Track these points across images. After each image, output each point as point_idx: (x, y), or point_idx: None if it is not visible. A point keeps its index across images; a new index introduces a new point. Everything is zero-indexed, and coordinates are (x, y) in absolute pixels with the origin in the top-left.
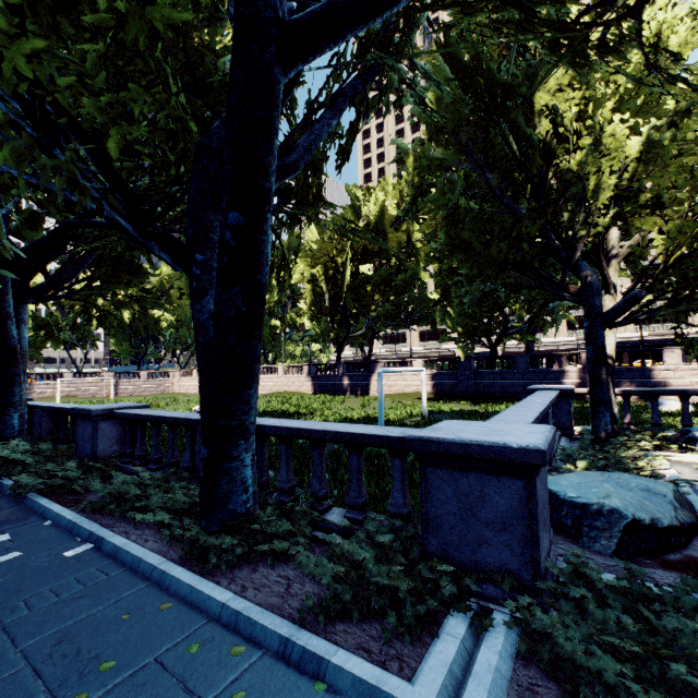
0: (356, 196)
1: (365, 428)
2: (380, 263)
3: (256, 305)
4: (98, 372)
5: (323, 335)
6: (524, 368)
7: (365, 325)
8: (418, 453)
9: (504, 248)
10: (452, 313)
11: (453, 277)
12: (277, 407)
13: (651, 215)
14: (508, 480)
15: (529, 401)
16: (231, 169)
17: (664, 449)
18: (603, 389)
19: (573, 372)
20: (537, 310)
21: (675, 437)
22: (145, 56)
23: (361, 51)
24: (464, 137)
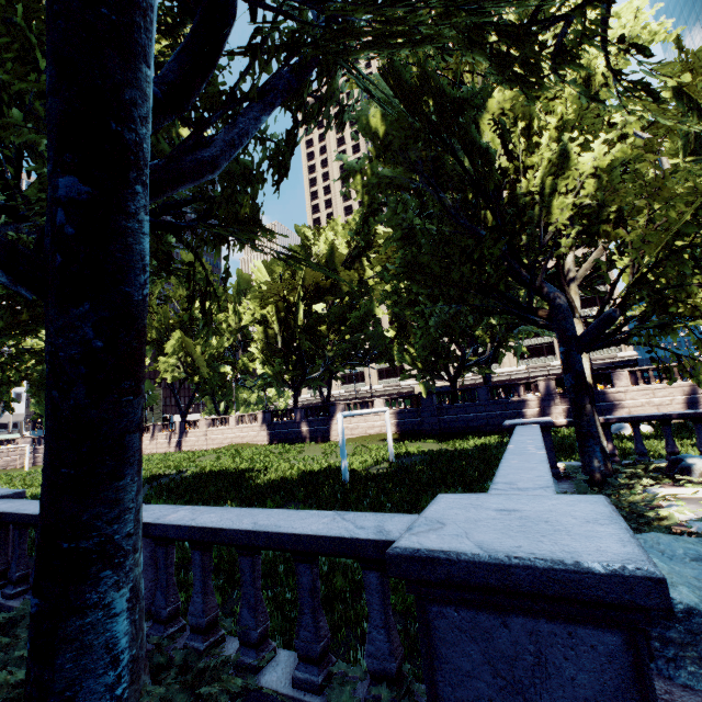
0: (305, 236)
1: (320, 519)
2: (333, 302)
3: (125, 337)
4: (11, 439)
5: (277, 379)
6: (485, 399)
7: (322, 366)
8: (412, 580)
9: (466, 271)
10: (409, 348)
11: (411, 309)
12: (226, 464)
13: (616, 230)
14: (589, 632)
15: (520, 444)
16: (58, 101)
17: (660, 483)
18: (589, 421)
19: (532, 401)
20: (501, 338)
21: (666, 468)
22: (6, 27)
23: (292, 35)
24: (413, 159)
